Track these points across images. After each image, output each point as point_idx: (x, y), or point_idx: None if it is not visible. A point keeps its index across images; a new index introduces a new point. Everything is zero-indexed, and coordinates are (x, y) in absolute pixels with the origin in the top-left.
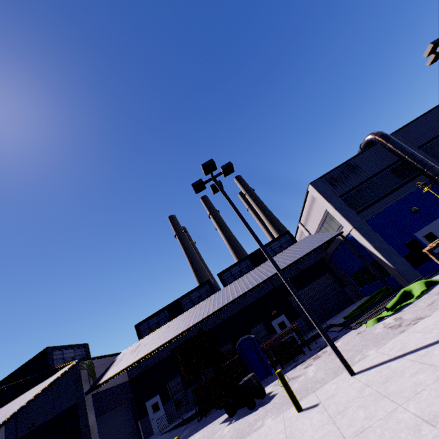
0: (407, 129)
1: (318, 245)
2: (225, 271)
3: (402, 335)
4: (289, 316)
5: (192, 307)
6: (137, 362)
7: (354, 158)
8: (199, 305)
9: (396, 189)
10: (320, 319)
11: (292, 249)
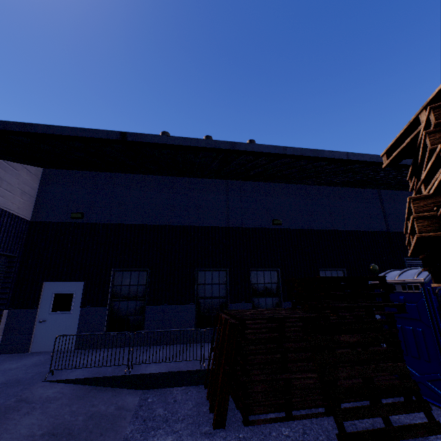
0: None
1: None
2: None
3: None
4: None
5: None
6: (98, 136)
7: None
8: None
9: None
10: None
11: None
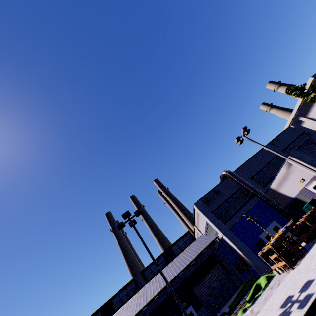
0: (243, 167)
1: (204, 248)
2: (146, 269)
3: None
4: (195, 306)
5: (121, 306)
6: None
7: (217, 186)
8: (126, 305)
9: (243, 205)
10: (218, 306)
11: (190, 248)
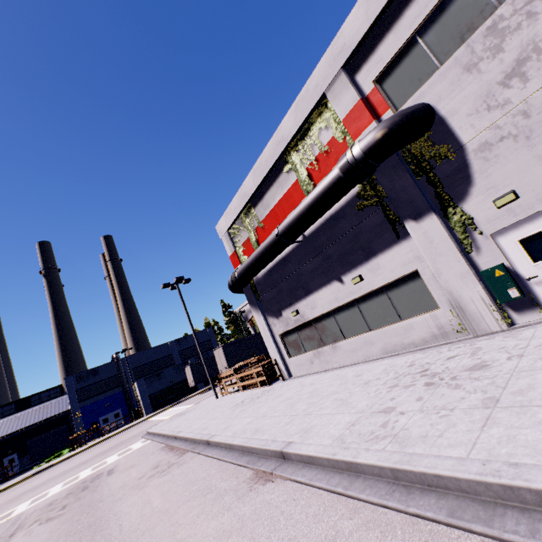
0: (136, 355)
1: (51, 416)
2: None
3: (19, 478)
4: (20, 454)
5: None
6: None
7: (100, 366)
8: None
9: (108, 391)
10: (43, 456)
11: (46, 408)
